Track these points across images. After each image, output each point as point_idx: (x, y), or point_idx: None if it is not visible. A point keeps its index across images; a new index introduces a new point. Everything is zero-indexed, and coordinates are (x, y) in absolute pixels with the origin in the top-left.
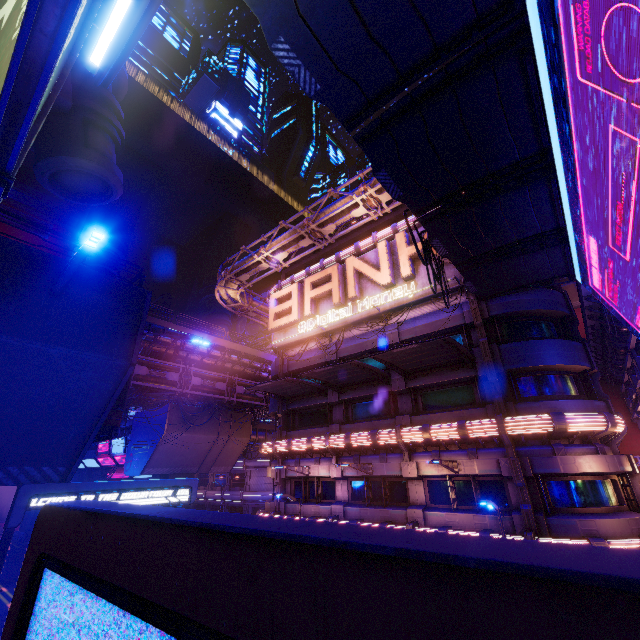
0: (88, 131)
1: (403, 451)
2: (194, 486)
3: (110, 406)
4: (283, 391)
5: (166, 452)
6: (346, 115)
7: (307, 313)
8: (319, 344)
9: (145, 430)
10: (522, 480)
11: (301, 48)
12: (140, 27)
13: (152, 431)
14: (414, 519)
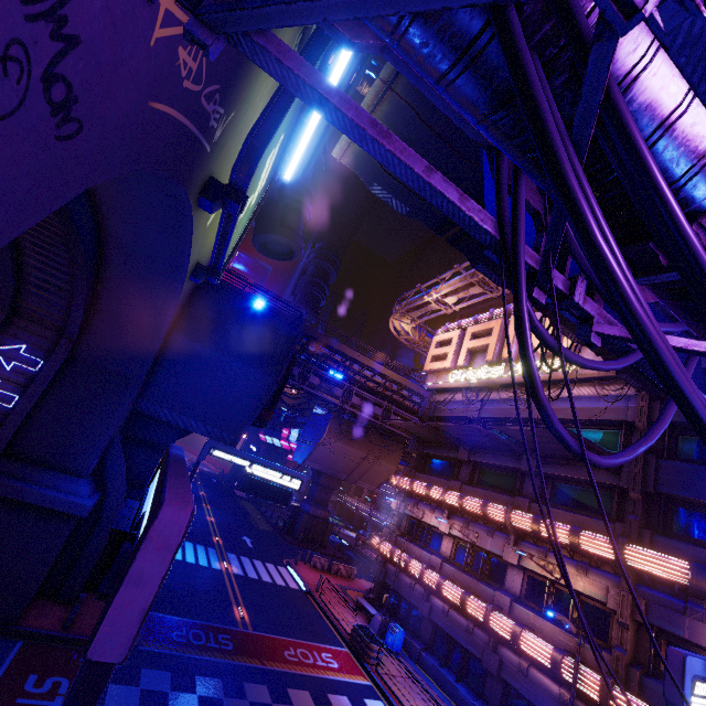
0: (286, 213)
1: (510, 533)
2: (305, 481)
3: (262, 406)
4: (418, 433)
5: (323, 453)
6: (435, 226)
7: (459, 363)
8: (466, 397)
9: (312, 429)
10: (626, 620)
11: (390, 188)
12: (318, 149)
13: (316, 432)
14: (500, 604)
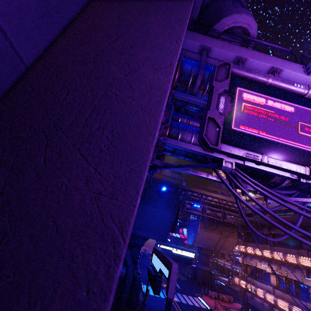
0: None
1: (302, 269)
2: (196, 253)
3: (172, 224)
4: (241, 223)
5: (200, 238)
6: None
7: None
8: None
9: (192, 227)
10: None
11: None
12: None
13: (194, 228)
14: (310, 309)
